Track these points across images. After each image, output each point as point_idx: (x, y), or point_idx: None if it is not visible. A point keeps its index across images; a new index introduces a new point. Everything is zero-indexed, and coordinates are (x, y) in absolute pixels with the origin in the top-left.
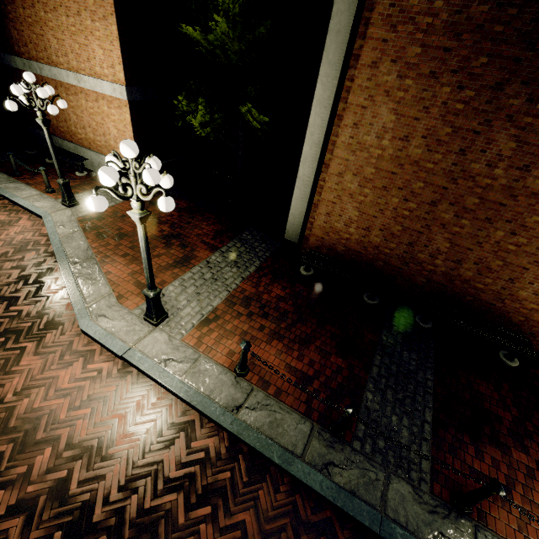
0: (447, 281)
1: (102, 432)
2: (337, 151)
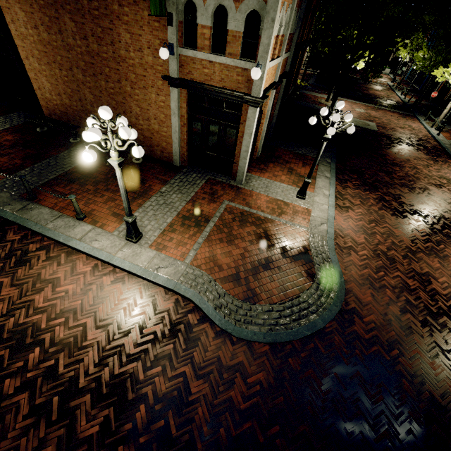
0: None
1: None
2: (16, 41)
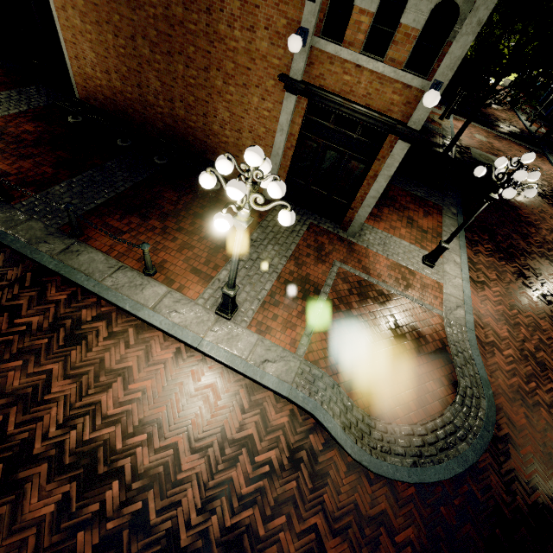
0: (174, 123)
1: None
2: None
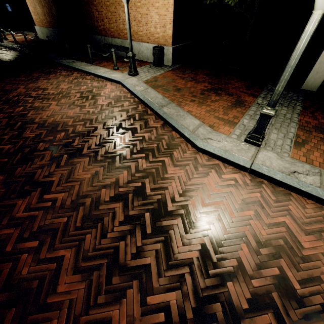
0: None
1: (280, 233)
2: None
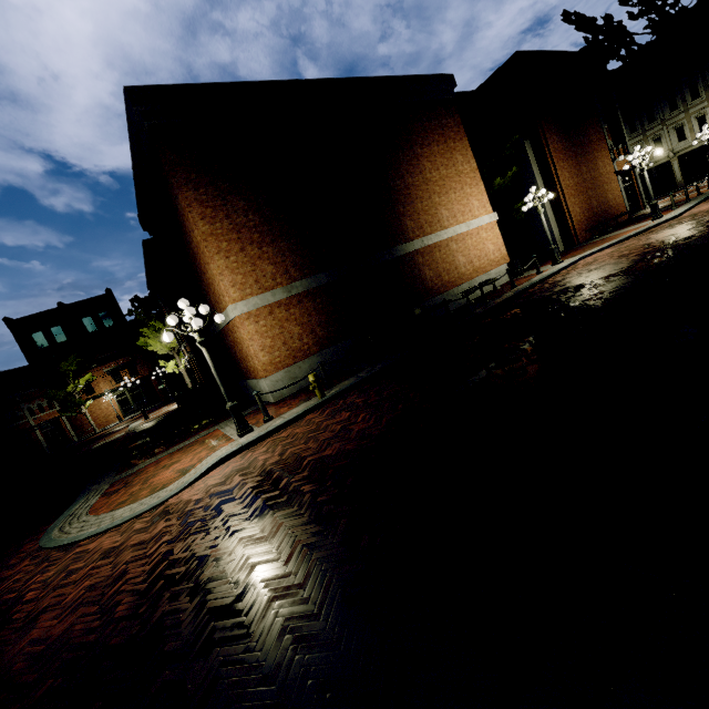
0: (603, 214)
1: None
2: (564, 191)
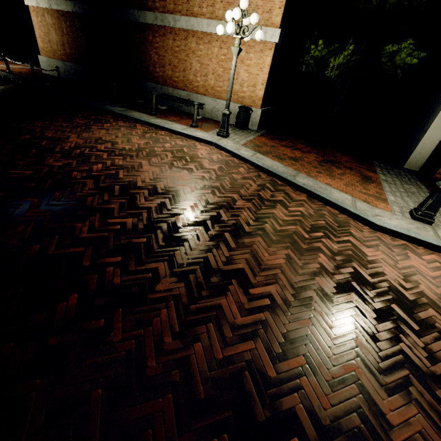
0: None
1: None
2: None
